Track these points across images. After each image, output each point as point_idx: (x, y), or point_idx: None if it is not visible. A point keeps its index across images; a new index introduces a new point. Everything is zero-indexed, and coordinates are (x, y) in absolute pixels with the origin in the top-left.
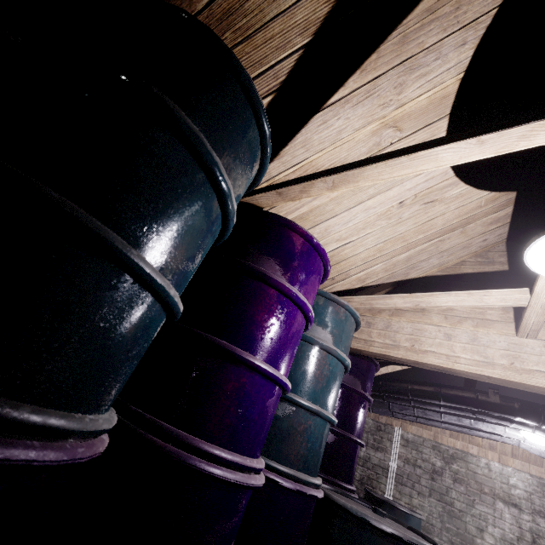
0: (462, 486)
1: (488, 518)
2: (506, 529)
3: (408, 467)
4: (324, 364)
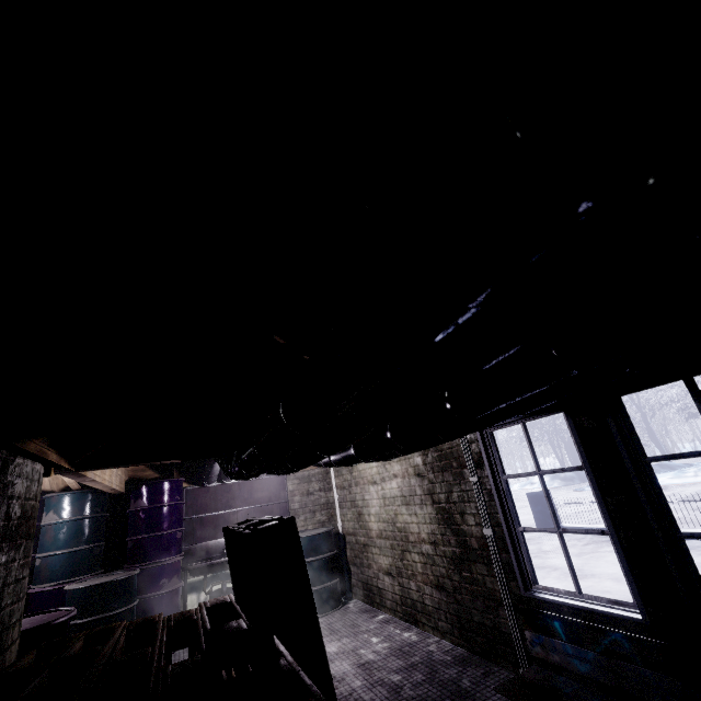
0: (359, 487)
1: (370, 503)
2: (376, 505)
3: (342, 492)
4: (51, 531)
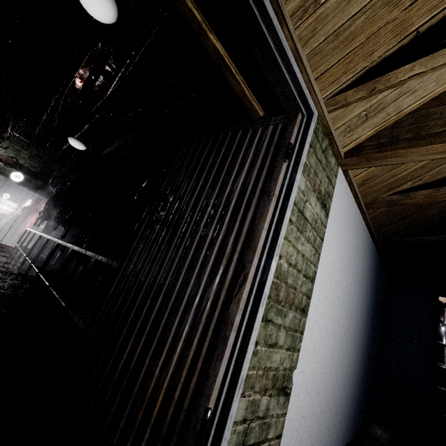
0: None
1: None
2: None
3: None
4: None
